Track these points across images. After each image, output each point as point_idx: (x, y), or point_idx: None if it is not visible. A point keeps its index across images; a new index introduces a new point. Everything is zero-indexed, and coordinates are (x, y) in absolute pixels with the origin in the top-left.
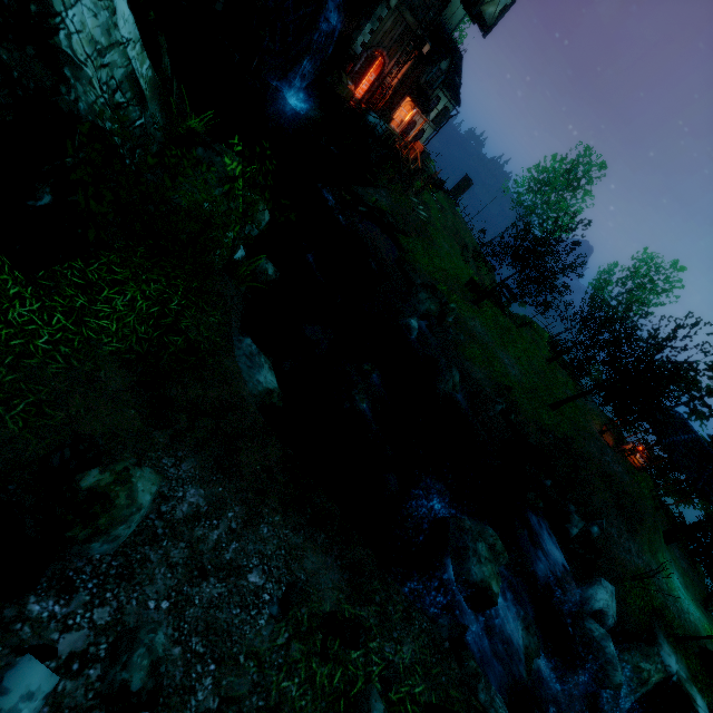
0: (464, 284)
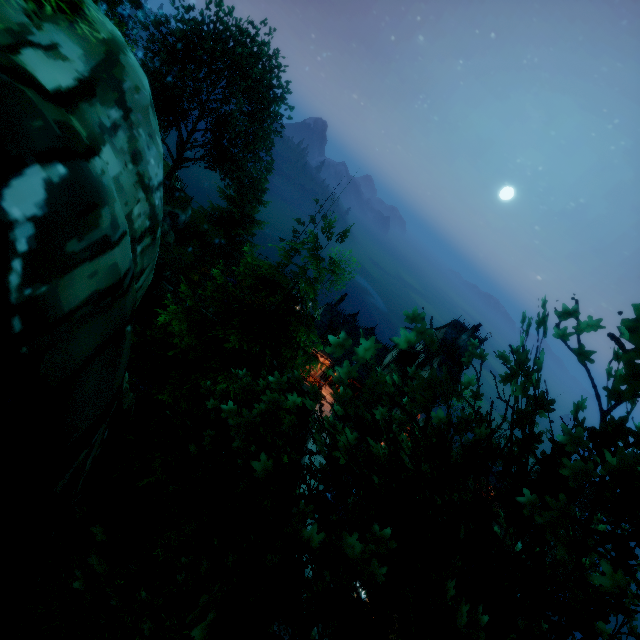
0: None
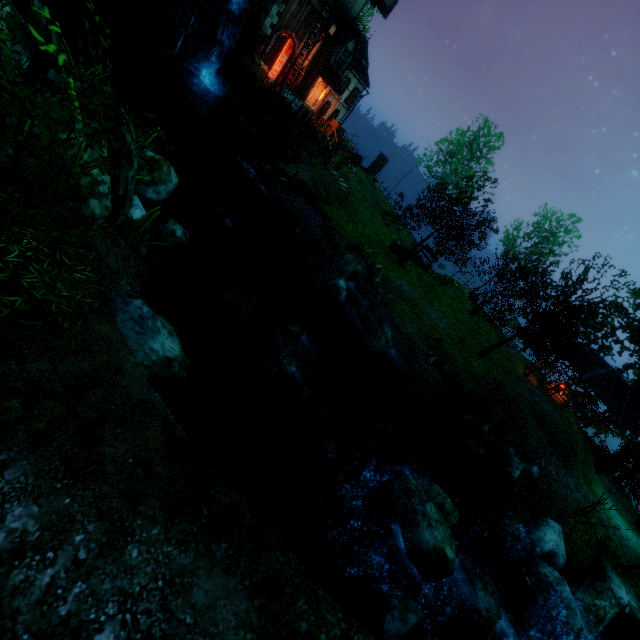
0: (387, 247)
